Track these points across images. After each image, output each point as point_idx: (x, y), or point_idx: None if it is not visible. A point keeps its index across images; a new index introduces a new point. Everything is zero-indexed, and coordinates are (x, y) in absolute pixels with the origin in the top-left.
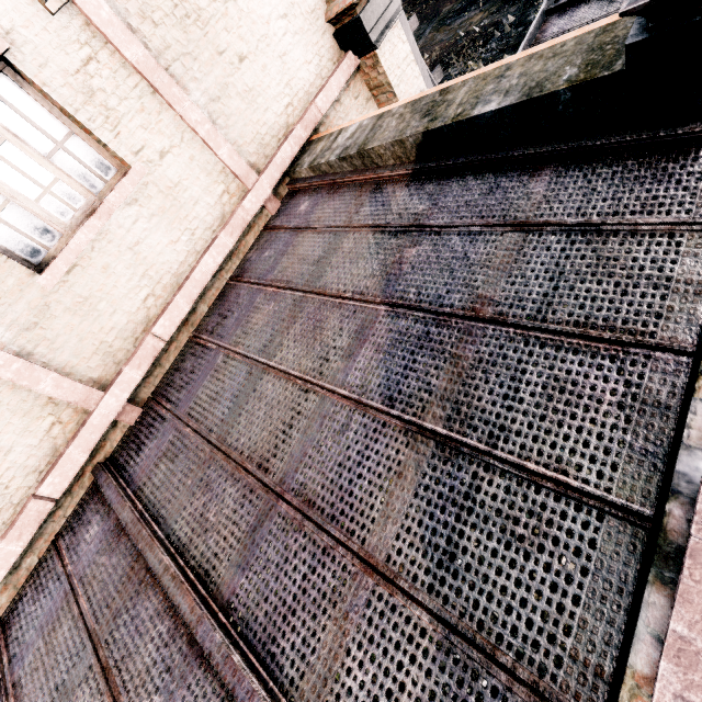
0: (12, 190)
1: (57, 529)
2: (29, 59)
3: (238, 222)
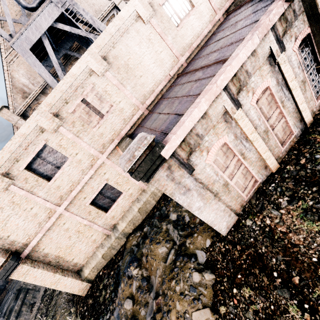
0: (176, 10)
1: (169, 85)
2: None
3: (213, 22)
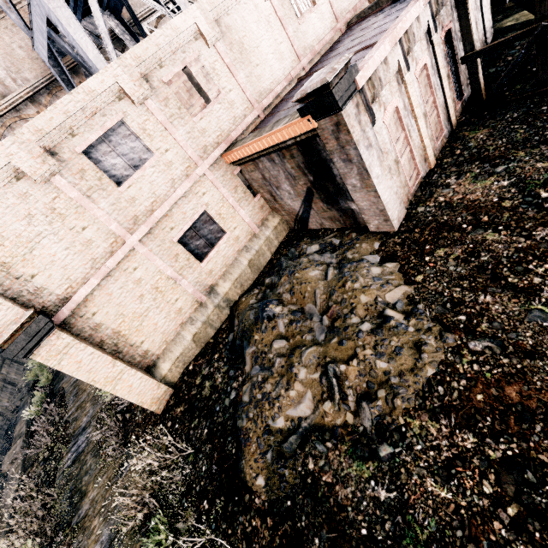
0: (296, 0)
1: (289, 90)
2: None
3: (335, 29)
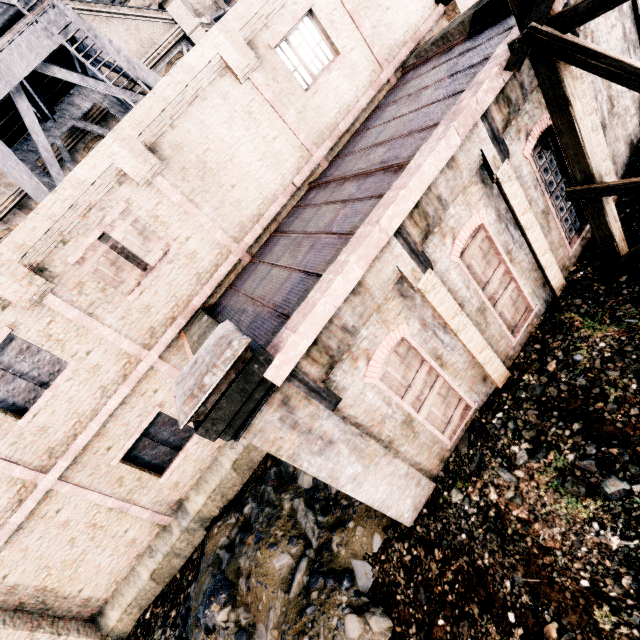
0: (303, 59)
1: (293, 205)
2: (317, 9)
3: (377, 85)
